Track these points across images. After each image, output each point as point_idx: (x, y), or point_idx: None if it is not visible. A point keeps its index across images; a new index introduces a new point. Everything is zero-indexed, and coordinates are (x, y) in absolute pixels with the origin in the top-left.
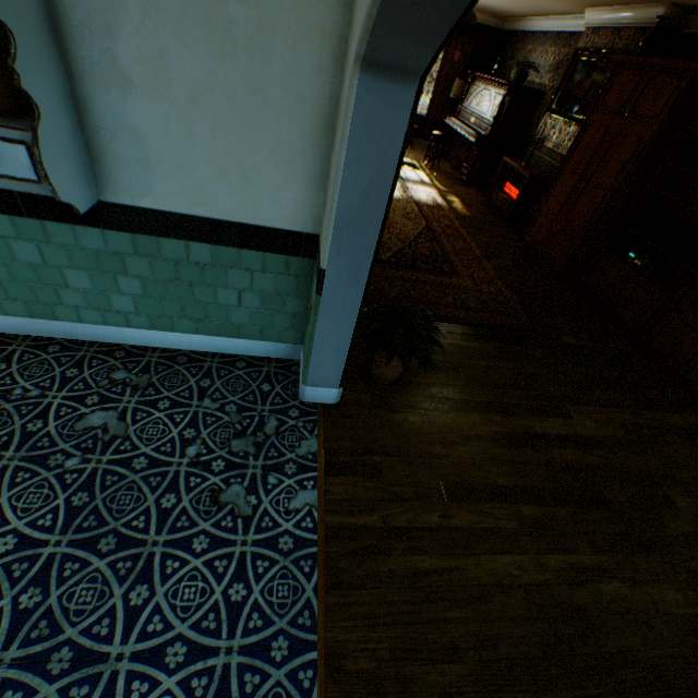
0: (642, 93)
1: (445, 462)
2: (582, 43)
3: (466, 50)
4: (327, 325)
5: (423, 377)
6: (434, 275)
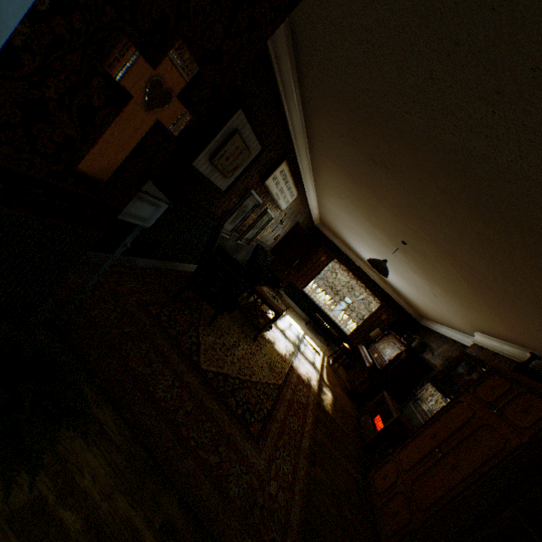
0: (513, 399)
1: None
2: (469, 350)
3: (391, 317)
4: None
5: None
6: (234, 421)
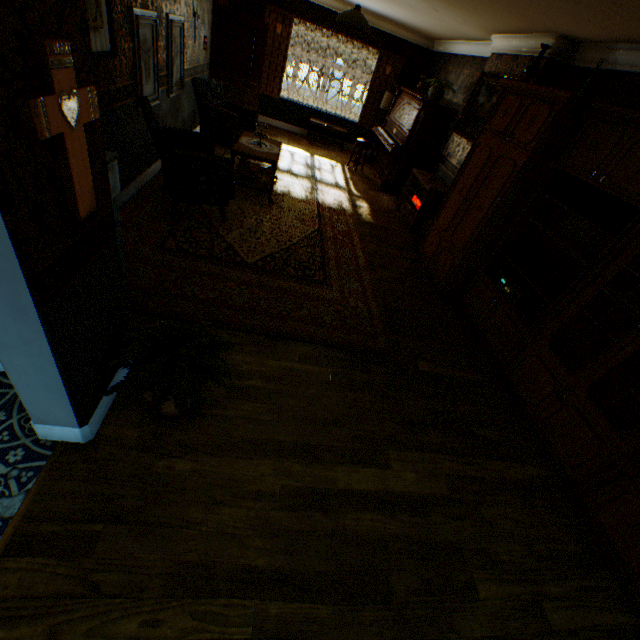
0: (521, 118)
1: (194, 533)
2: (488, 67)
3: (397, 66)
4: (17, 360)
5: (226, 408)
6: (301, 283)
